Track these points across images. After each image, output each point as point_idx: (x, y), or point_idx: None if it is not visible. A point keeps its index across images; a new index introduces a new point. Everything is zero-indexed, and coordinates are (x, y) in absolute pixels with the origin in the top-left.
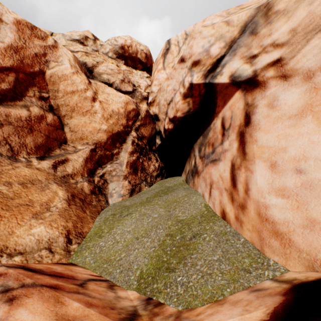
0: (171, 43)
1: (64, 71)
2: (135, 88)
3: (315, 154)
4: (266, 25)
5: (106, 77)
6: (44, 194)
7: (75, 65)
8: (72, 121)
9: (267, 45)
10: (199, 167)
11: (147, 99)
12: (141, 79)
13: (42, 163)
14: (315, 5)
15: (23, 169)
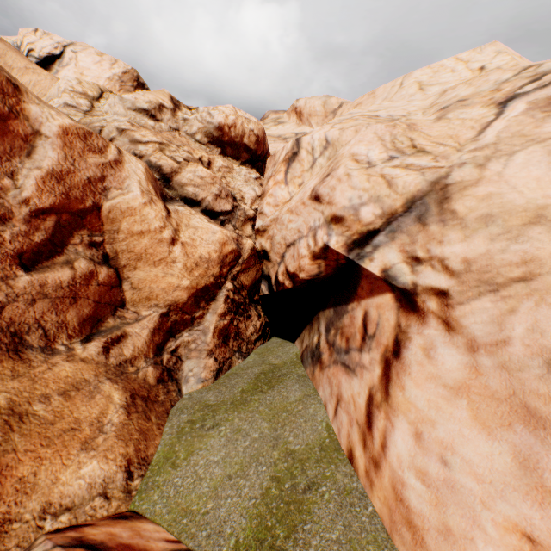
0: (301, 146)
1: (132, 203)
2: (236, 204)
3: (463, 452)
4: (438, 221)
5: (191, 190)
6: (94, 403)
7: (149, 188)
8: (136, 273)
9: (435, 257)
10: (324, 355)
11: (253, 219)
12: (246, 187)
13: (88, 348)
14: (496, 248)
15: (63, 365)
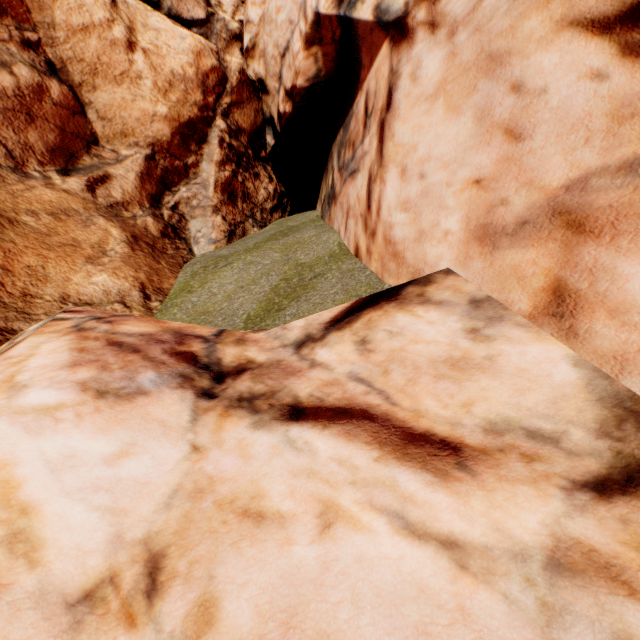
0: None
1: None
2: (211, 11)
3: (436, 153)
4: None
5: None
6: (91, 232)
7: None
8: (98, 96)
9: None
10: (337, 187)
11: (240, 39)
12: None
13: (69, 182)
14: None
15: (43, 191)
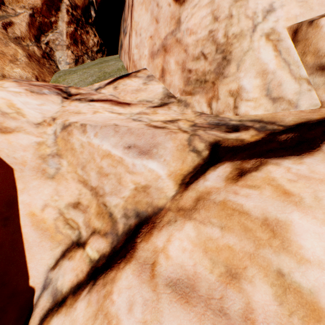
0: None
1: None
2: None
3: (143, 26)
4: None
5: None
6: (9, 49)
7: None
8: None
9: None
10: (122, 41)
11: None
12: None
13: None
14: None
15: None
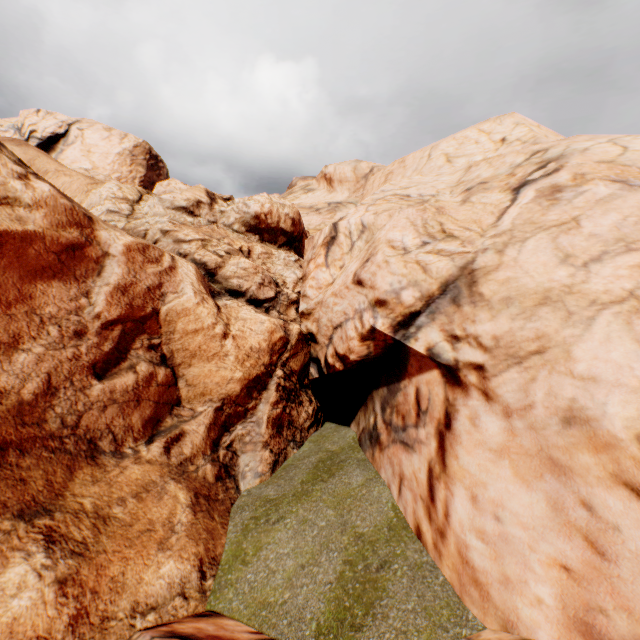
0: (339, 230)
1: (186, 304)
2: (278, 290)
3: (510, 506)
4: (469, 302)
5: (236, 282)
6: (164, 504)
7: (200, 288)
8: (191, 370)
9: (470, 335)
10: (382, 436)
11: (296, 302)
12: (287, 271)
13: (152, 449)
14: (516, 326)
15: (132, 468)
